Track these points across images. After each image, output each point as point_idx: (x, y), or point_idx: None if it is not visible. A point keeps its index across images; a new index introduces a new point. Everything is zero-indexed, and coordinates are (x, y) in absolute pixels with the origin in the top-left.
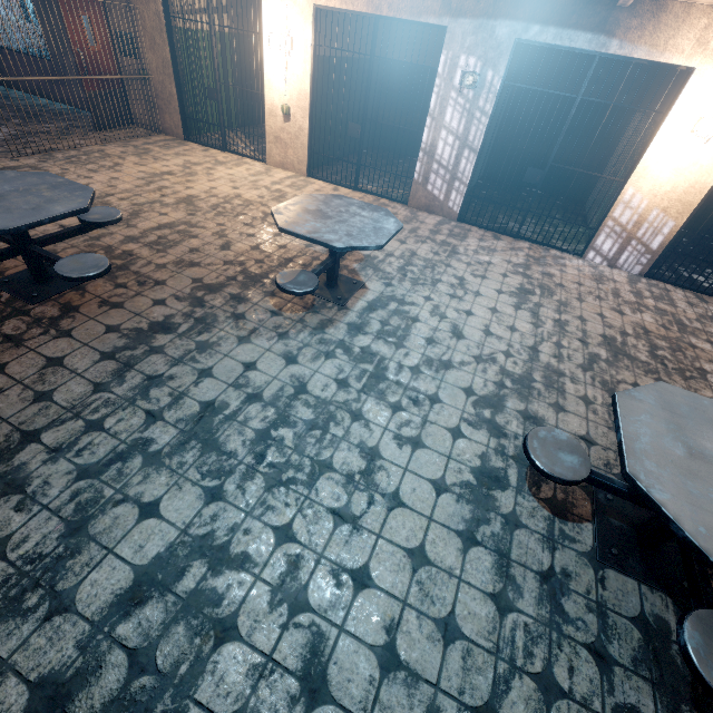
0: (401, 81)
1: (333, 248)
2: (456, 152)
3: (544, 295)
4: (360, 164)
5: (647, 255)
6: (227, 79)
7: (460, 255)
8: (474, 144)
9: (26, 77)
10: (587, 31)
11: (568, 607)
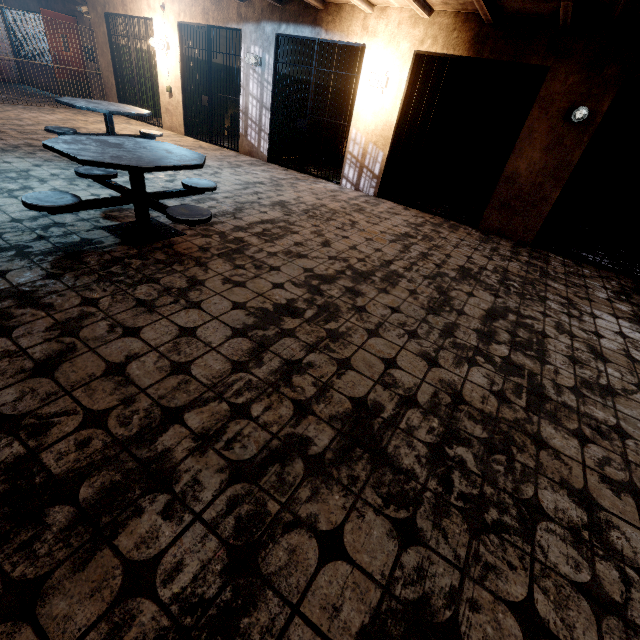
0: (226, 66)
1: (75, 107)
2: (259, 111)
3: (270, 186)
4: (212, 125)
5: (375, 180)
6: (141, 72)
7: (238, 168)
8: (267, 105)
9: (5, 57)
10: (309, 26)
11: (53, 229)
